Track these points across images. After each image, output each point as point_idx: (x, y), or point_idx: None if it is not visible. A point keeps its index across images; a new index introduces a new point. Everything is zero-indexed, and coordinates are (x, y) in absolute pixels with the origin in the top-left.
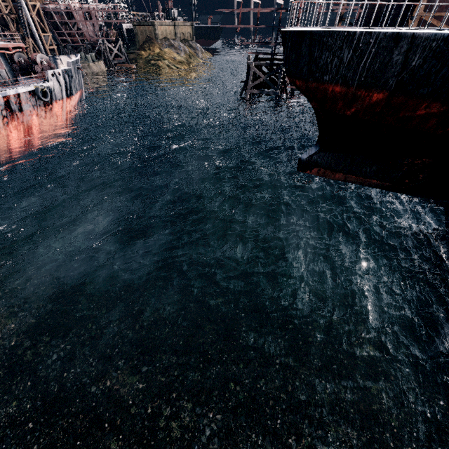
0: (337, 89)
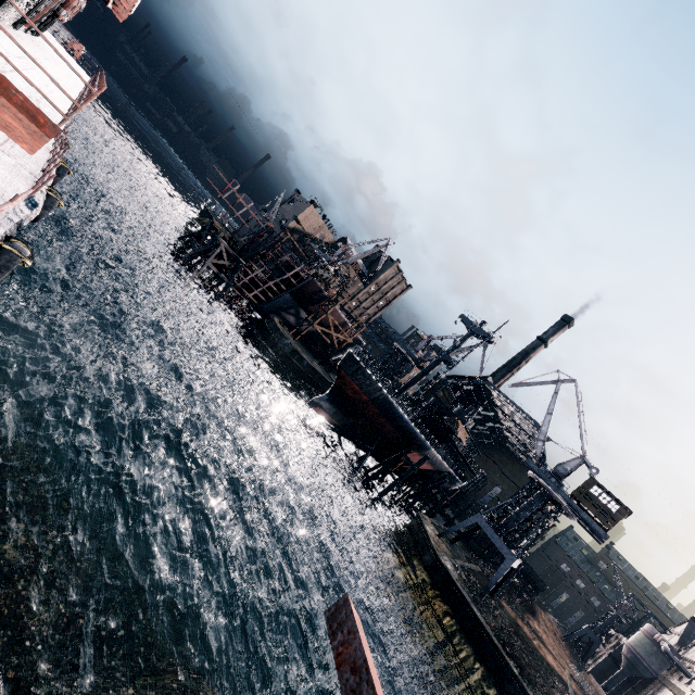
0: (356, 388)
